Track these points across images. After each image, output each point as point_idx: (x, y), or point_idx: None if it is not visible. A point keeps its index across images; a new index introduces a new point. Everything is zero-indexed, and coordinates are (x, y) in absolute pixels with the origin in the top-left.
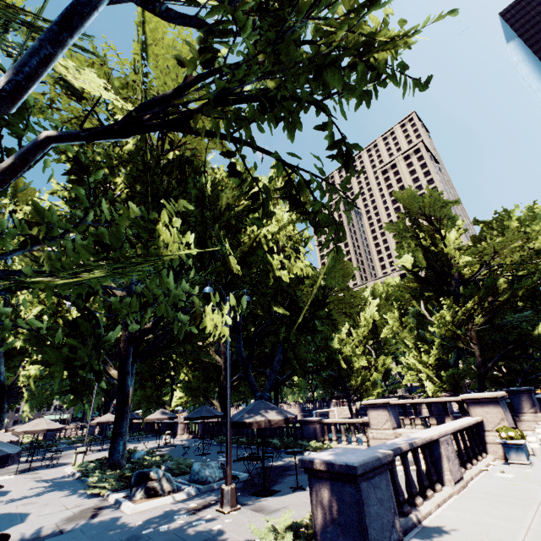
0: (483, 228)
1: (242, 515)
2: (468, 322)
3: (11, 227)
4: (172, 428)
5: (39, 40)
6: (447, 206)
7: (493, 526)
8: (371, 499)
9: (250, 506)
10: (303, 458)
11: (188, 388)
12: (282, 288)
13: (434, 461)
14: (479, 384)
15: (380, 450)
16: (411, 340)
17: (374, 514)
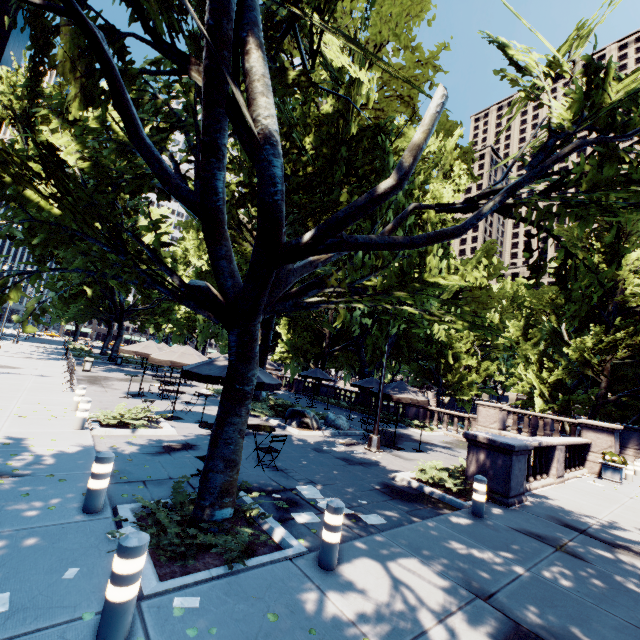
0: None
1: (386, 456)
2: (609, 354)
3: (367, 260)
4: None
5: (494, 201)
6: None
7: (585, 505)
8: (515, 466)
9: (389, 453)
10: (467, 432)
11: (292, 347)
12: None
13: (545, 460)
14: (592, 412)
15: (524, 441)
16: (532, 354)
17: (515, 475)
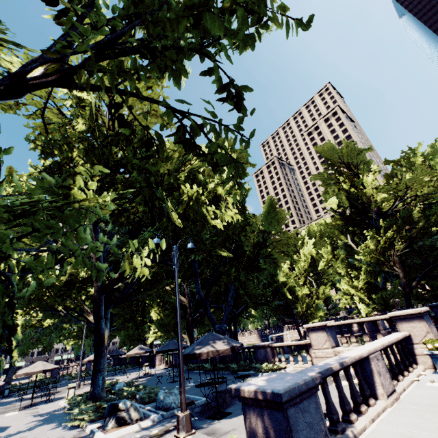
0: (393, 167)
1: None
2: (390, 249)
3: None
4: (151, 360)
5: None
6: (361, 152)
7: None
8: (300, 424)
9: (204, 430)
10: (235, 387)
11: (160, 325)
12: (229, 235)
13: (366, 377)
14: (406, 301)
15: (309, 373)
16: (343, 269)
17: None
